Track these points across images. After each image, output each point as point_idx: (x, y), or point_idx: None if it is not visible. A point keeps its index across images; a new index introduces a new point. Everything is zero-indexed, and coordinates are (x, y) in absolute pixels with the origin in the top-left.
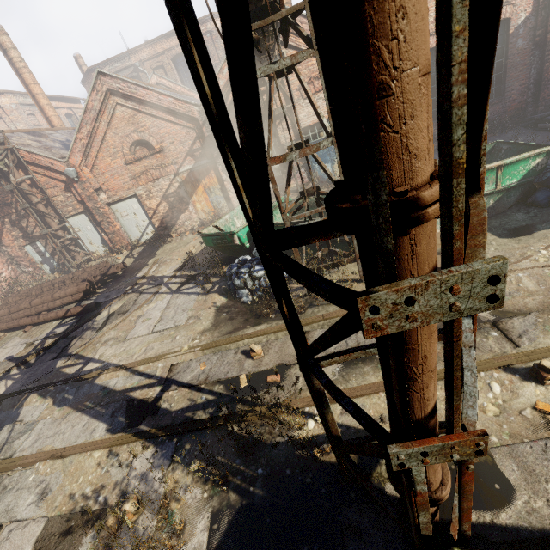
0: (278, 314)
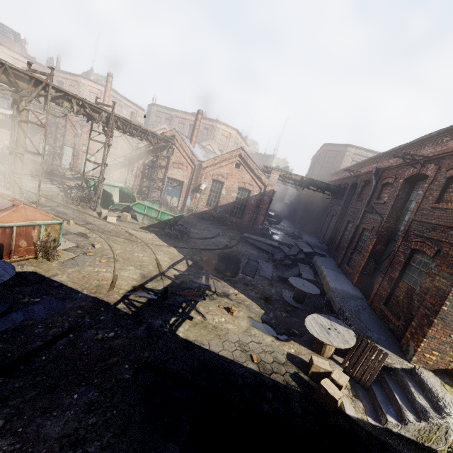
0: (65, 203)
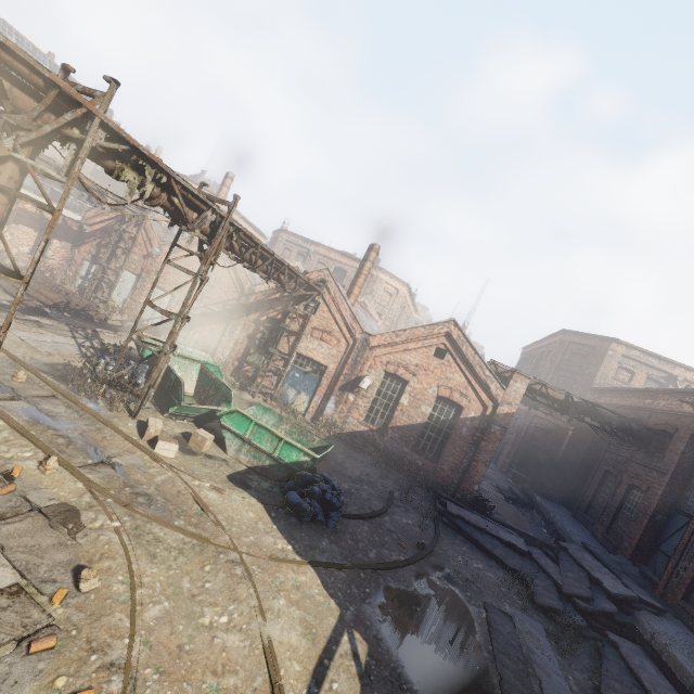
0: (74, 388)
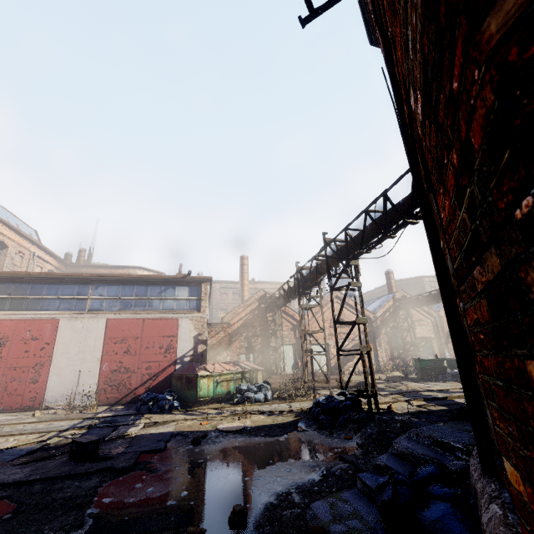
0: None
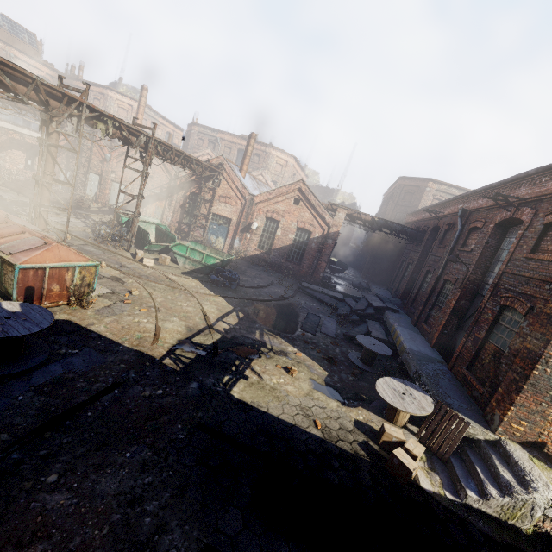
0: (94, 241)
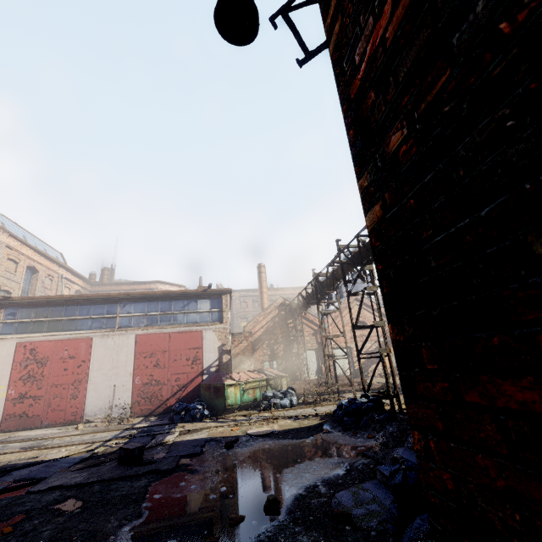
0: None
